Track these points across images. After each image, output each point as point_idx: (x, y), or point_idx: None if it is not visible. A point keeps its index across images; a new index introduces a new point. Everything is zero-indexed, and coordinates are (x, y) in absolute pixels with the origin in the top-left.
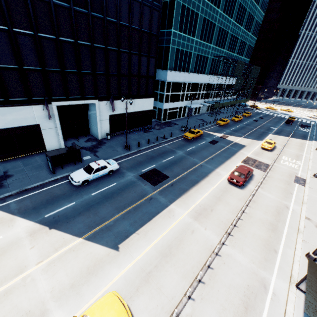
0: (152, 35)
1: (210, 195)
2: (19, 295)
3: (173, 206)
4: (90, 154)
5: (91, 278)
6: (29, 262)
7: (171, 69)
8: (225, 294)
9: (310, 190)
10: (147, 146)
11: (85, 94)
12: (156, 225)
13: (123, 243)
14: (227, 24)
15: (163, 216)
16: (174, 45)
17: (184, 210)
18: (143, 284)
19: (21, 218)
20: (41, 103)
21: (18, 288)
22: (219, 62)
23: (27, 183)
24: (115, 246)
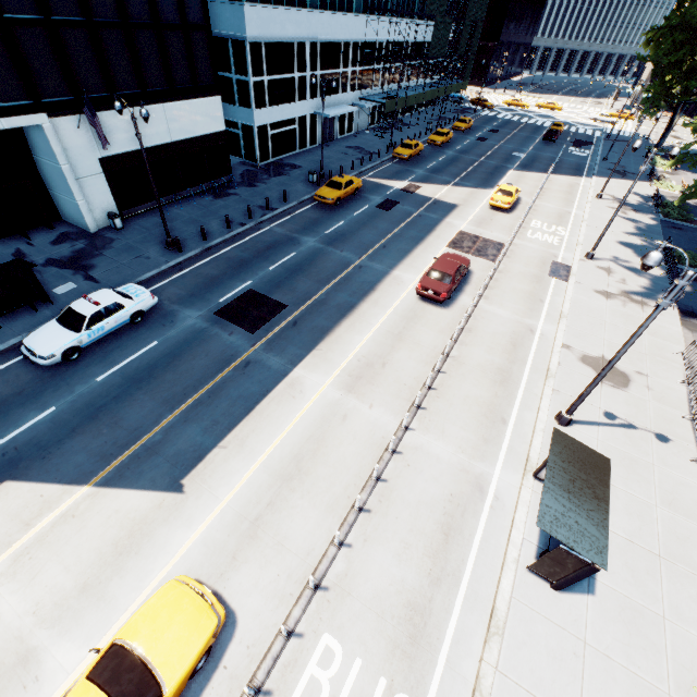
0: None
1: (381, 332)
2: None
3: (300, 371)
4: (73, 278)
5: (127, 562)
6: None
7: None
8: (410, 521)
9: (577, 288)
10: (226, 236)
11: None
12: (265, 420)
13: (191, 475)
14: None
15: (279, 398)
16: None
17: (324, 377)
18: (245, 543)
19: None
20: None
21: None
22: None
23: None
24: (174, 484)
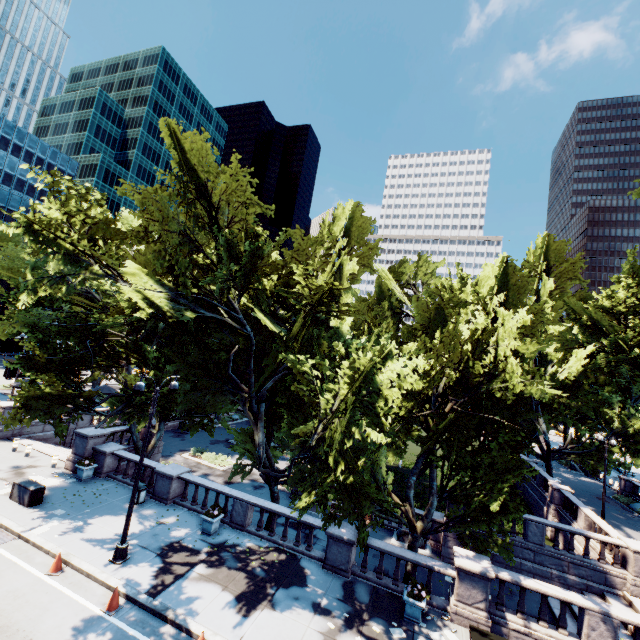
0: None
1: None
2: None
3: None
4: None
5: None
6: None
7: None
8: None
9: None
10: (0, 359)
11: None
12: None
13: None
14: None
15: None
16: None
17: None
18: None
19: None
20: None
21: None
22: None
23: None
24: None
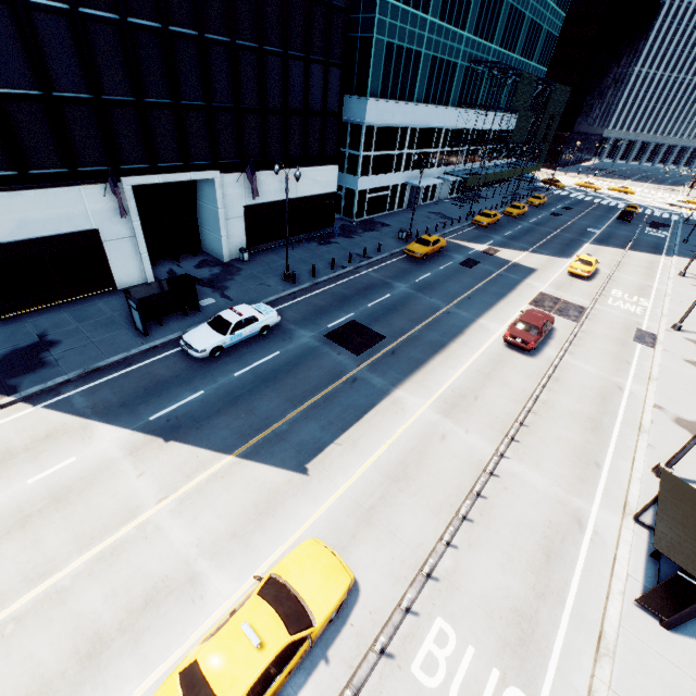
0: (334, 10)
1: (471, 370)
2: (139, 554)
3: (400, 392)
4: (213, 295)
5: (266, 521)
6: (142, 500)
7: (375, 94)
8: (511, 537)
9: (665, 355)
10: (331, 275)
11: (191, 158)
12: (372, 428)
13: (313, 462)
14: None
15: (384, 412)
16: (381, 34)
17: (422, 400)
18: (362, 526)
19: (102, 424)
20: (99, 180)
21: (134, 542)
22: (480, 76)
23: (96, 356)
24: (300, 467)
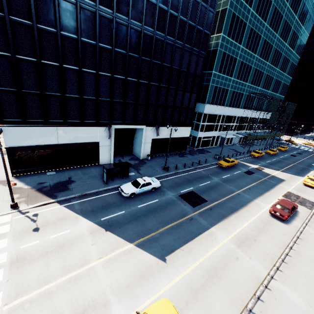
0: (196, 76)
1: (252, 225)
2: (85, 283)
3: (214, 229)
4: (134, 171)
5: (143, 282)
6: (91, 256)
7: (209, 102)
8: None
9: None
10: (183, 170)
11: (137, 120)
12: (199, 245)
13: (169, 256)
14: (263, 66)
15: (205, 238)
16: (213, 83)
17: (225, 235)
18: (192, 299)
19: (83, 218)
20: (104, 125)
21: (84, 277)
22: (253, 98)
23: (86, 189)
24: (162, 257)
